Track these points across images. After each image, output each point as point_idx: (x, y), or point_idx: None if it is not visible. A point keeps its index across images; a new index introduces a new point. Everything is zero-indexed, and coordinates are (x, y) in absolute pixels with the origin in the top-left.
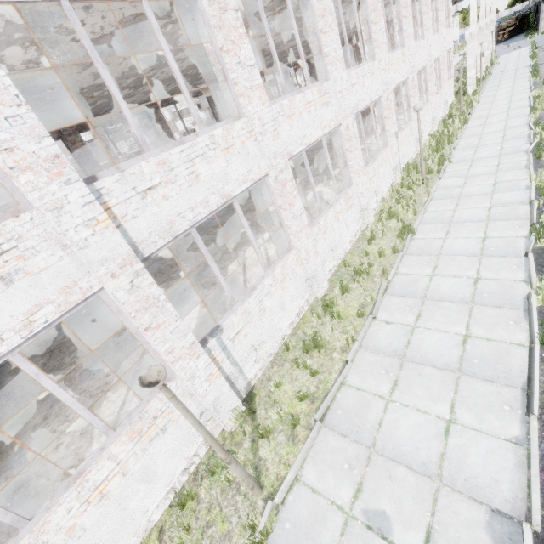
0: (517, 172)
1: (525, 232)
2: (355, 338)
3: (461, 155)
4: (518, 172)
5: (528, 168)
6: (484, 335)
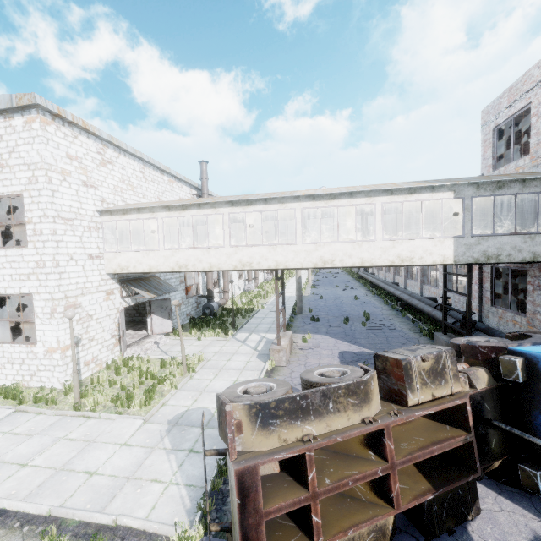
0: None
1: None
2: None
3: None
4: None
5: None
6: None
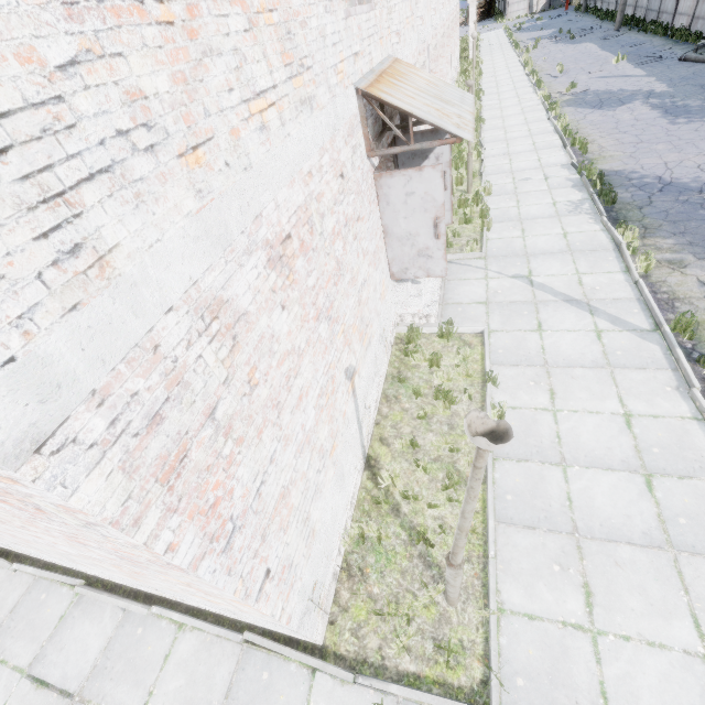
0: (530, 95)
1: (545, 114)
2: (481, 153)
3: (488, 91)
4: (531, 95)
5: (535, 93)
6: (541, 141)
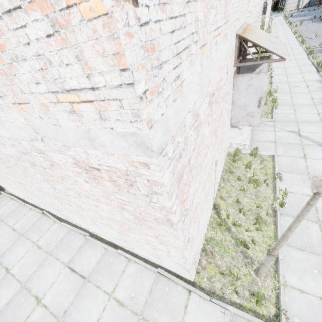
0: (297, 47)
1: (306, 56)
2: (271, 73)
3: None
4: (298, 47)
5: (300, 46)
6: (304, 69)
